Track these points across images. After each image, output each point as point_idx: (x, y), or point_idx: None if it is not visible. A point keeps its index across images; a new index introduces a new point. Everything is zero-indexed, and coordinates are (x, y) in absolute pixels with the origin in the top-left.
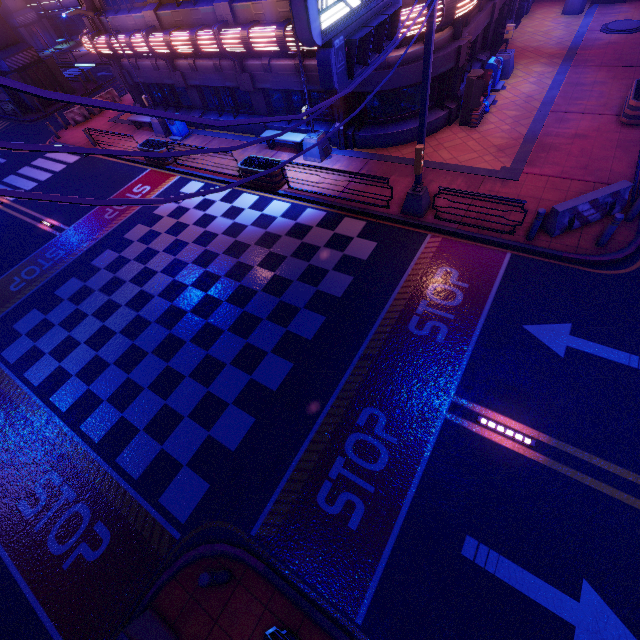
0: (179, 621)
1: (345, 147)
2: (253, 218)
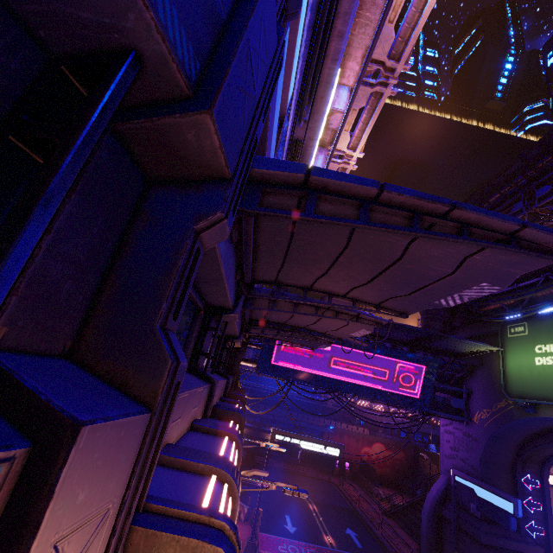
0: None
1: None
2: None
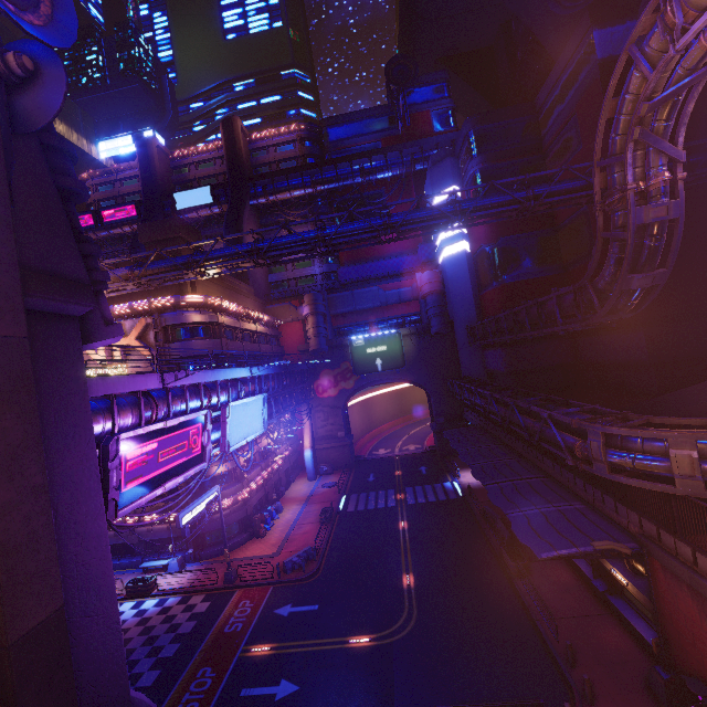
0: None
1: (195, 561)
2: (133, 613)
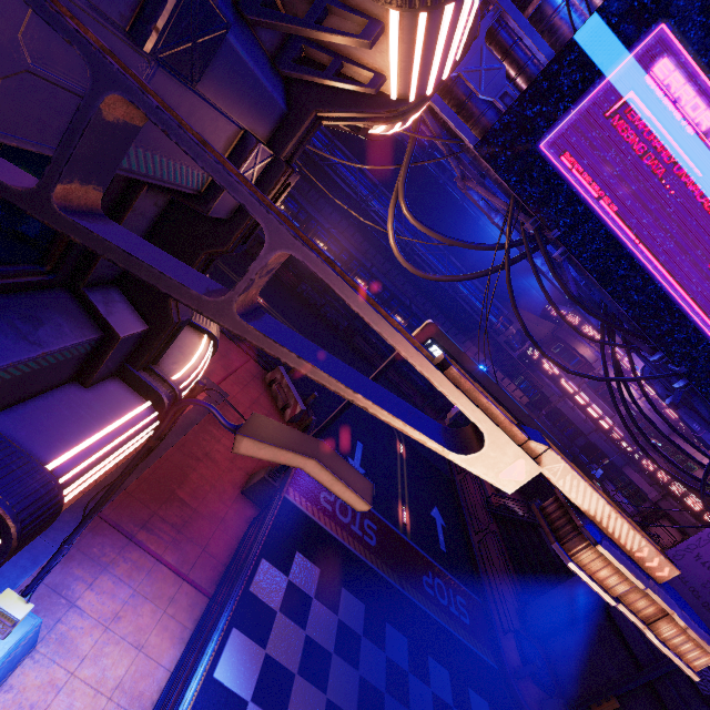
0: (539, 703)
1: None
2: None
